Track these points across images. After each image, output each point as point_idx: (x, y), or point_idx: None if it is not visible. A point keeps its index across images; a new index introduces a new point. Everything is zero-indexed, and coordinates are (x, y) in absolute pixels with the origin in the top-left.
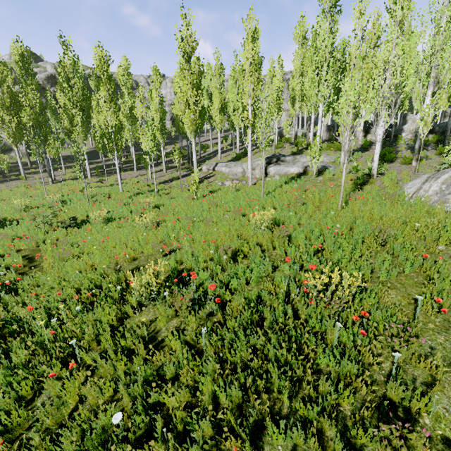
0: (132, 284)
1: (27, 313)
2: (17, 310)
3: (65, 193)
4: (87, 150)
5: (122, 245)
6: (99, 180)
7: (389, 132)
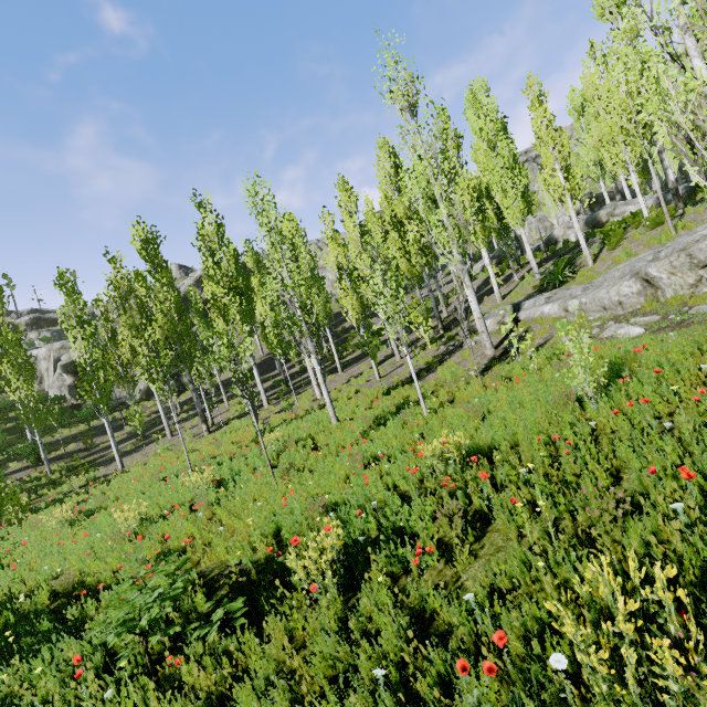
0: None
1: None
2: None
3: (227, 453)
4: (257, 361)
5: None
6: (282, 407)
7: None
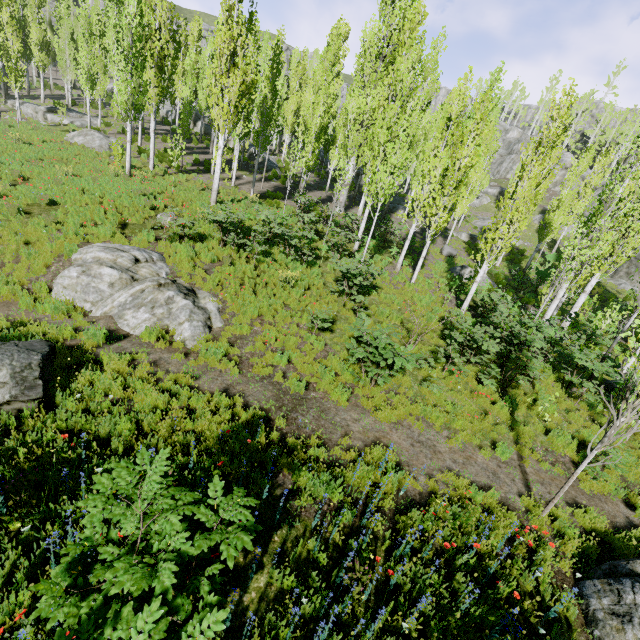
0: None
1: None
2: None
3: None
4: None
5: None
6: None
7: (206, 130)
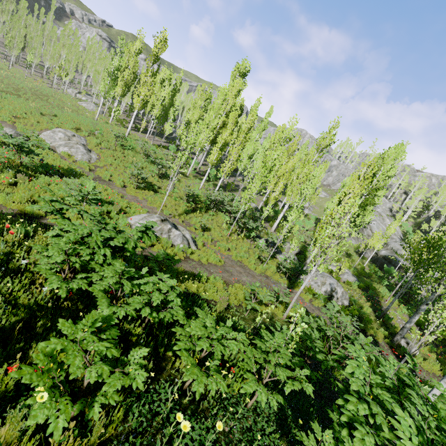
0: None
1: None
2: None
3: None
4: None
5: None
6: None
7: None
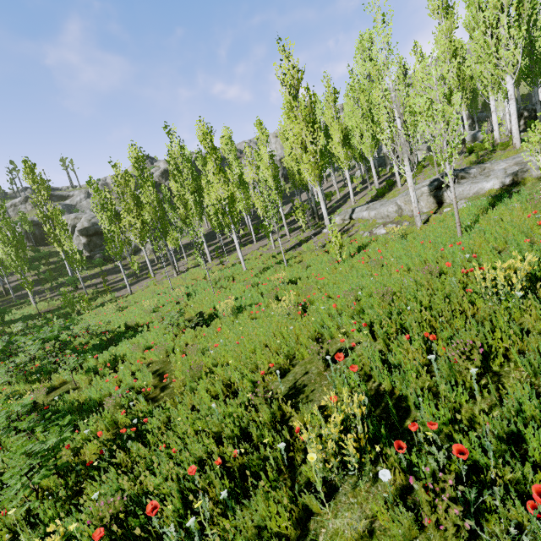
0: (312, 455)
1: (156, 485)
2: (145, 477)
3: (189, 284)
4: (204, 233)
5: (263, 347)
6: (219, 262)
7: None
